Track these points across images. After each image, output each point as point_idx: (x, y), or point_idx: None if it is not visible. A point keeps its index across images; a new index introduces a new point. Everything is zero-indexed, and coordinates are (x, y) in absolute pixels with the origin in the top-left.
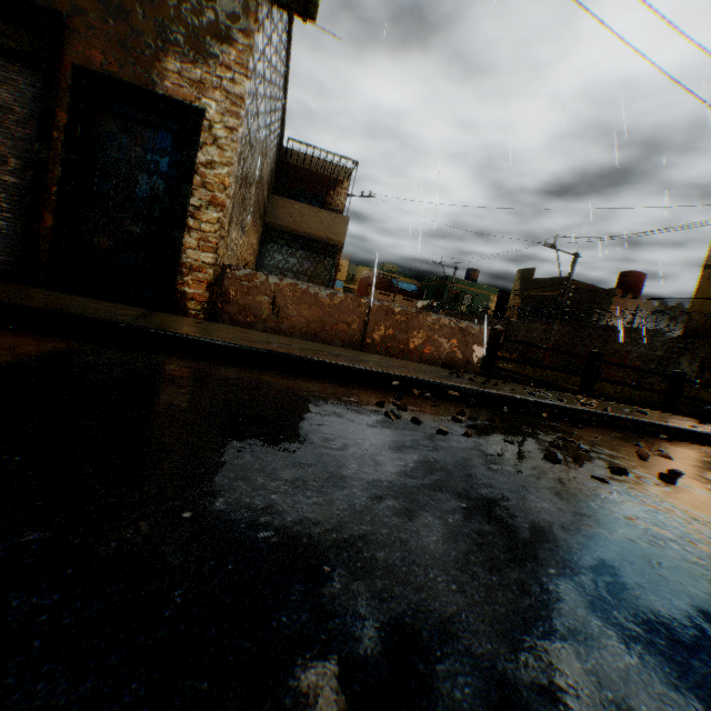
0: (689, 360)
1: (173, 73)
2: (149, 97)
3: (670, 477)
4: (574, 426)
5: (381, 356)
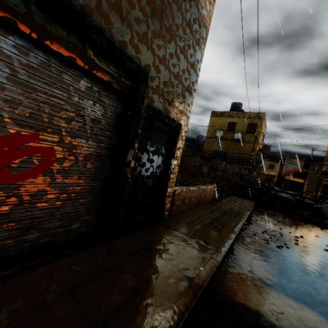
0: (206, 167)
1: (176, 107)
2: (169, 119)
3: (297, 237)
4: (256, 220)
5: (201, 206)
